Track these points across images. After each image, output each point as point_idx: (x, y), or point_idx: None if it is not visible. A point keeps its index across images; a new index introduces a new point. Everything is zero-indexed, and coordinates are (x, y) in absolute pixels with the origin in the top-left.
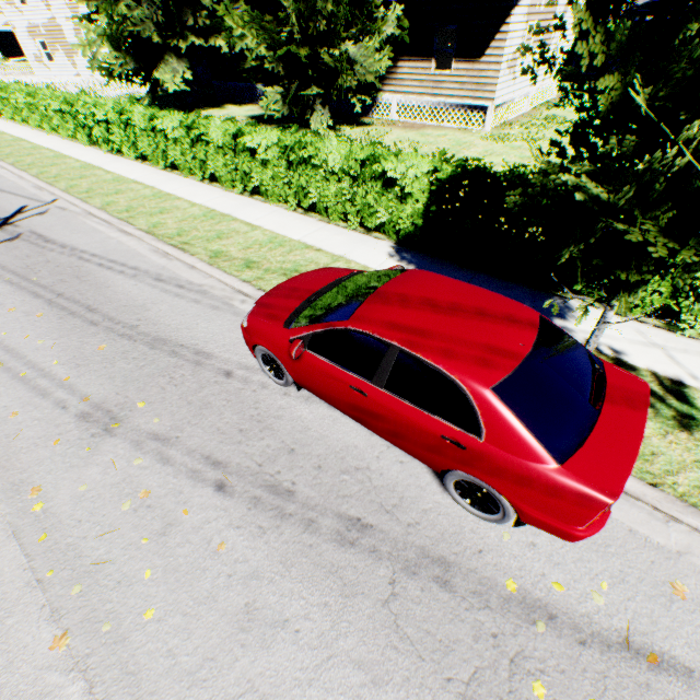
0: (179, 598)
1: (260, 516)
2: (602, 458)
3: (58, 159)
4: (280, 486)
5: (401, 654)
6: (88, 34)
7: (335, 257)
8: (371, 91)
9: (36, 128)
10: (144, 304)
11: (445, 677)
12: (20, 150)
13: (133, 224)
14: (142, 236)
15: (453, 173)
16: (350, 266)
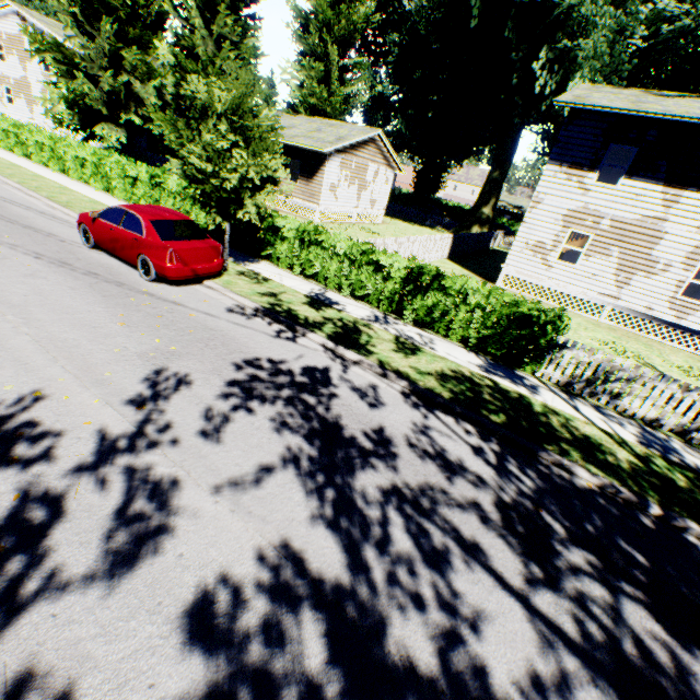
0: (3, 268)
1: (52, 265)
2: (179, 244)
3: None
4: (68, 263)
5: (88, 289)
6: (51, 95)
7: None
8: None
9: None
10: (28, 217)
11: (101, 294)
12: None
13: (38, 193)
14: (42, 198)
15: None
16: None
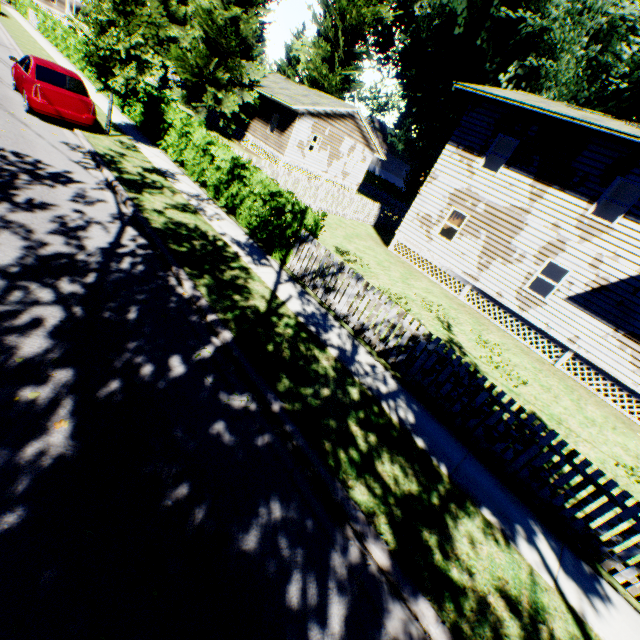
0: None
1: None
2: (49, 86)
3: (40, 49)
4: None
5: None
6: None
7: (101, 110)
8: (245, 130)
9: (49, 41)
10: None
11: None
12: (26, 38)
13: None
14: None
15: (148, 94)
16: (101, 112)
